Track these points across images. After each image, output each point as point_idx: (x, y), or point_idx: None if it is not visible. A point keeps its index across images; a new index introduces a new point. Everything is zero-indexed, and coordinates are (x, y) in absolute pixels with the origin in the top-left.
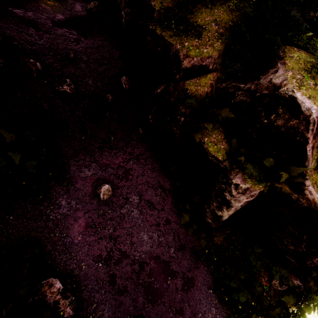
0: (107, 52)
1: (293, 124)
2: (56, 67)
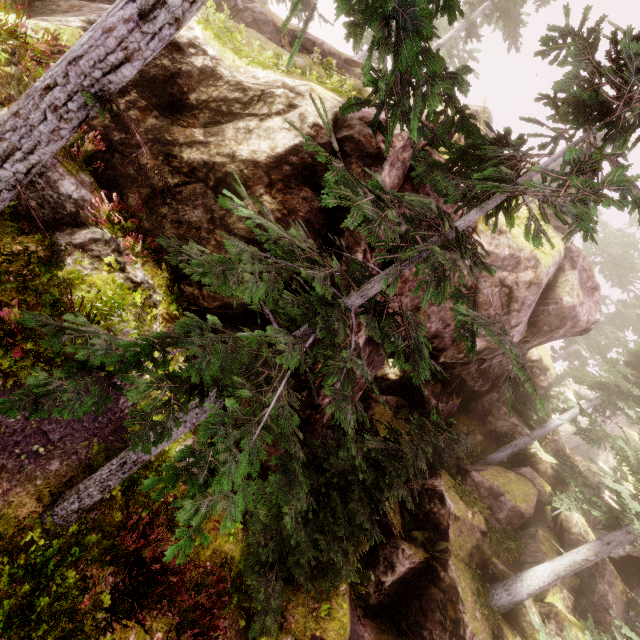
0: None
1: (443, 513)
2: None
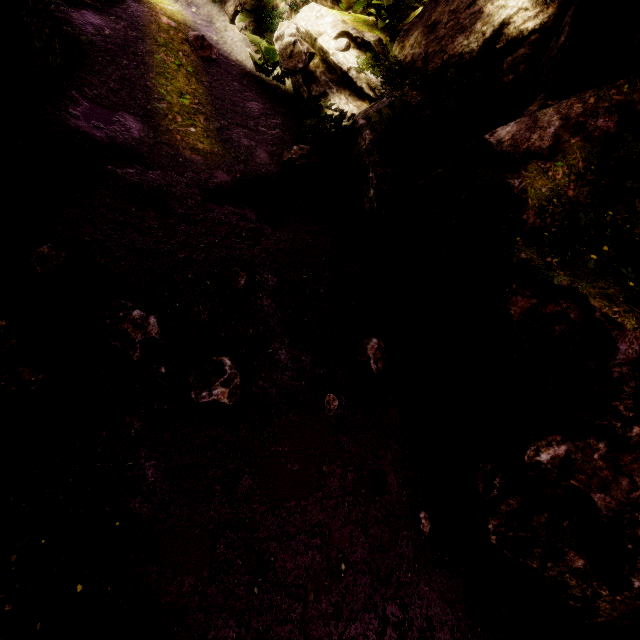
0: (326, 263)
1: None
2: (197, 318)
